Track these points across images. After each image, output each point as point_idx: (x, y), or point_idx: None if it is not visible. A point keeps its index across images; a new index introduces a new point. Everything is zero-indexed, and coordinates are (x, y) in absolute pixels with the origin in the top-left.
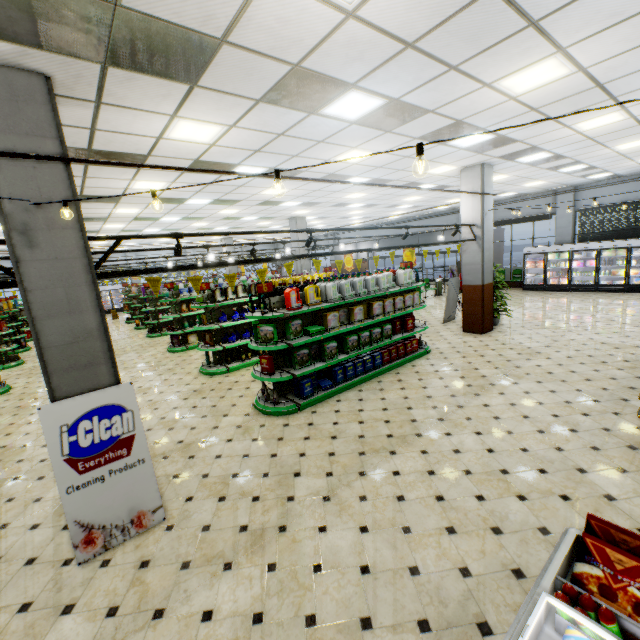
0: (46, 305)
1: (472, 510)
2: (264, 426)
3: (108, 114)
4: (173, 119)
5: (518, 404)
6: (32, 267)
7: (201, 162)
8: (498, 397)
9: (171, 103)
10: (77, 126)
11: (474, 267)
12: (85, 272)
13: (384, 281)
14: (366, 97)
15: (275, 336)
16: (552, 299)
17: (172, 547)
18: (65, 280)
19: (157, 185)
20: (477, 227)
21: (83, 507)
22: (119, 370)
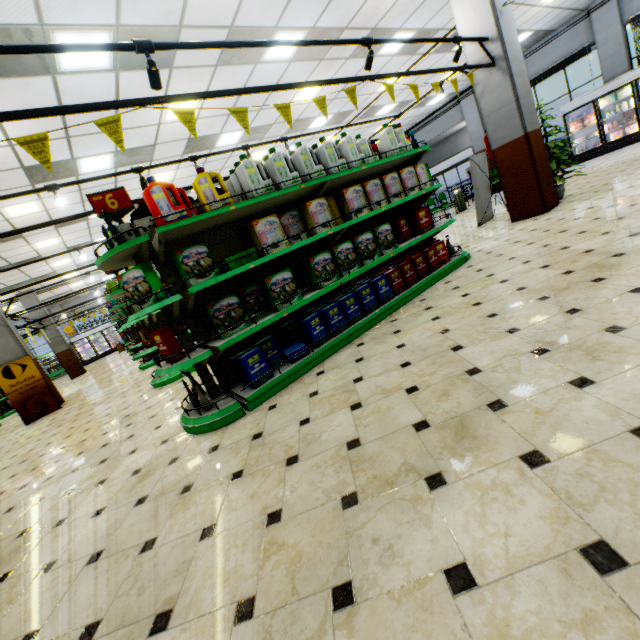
0: None
1: None
2: (175, 461)
3: None
4: None
5: None
6: None
7: None
8: None
9: None
10: None
11: (504, 112)
12: None
13: (353, 148)
14: None
15: (154, 285)
16: (626, 152)
17: None
18: None
19: None
20: (492, 42)
21: None
22: (72, 410)
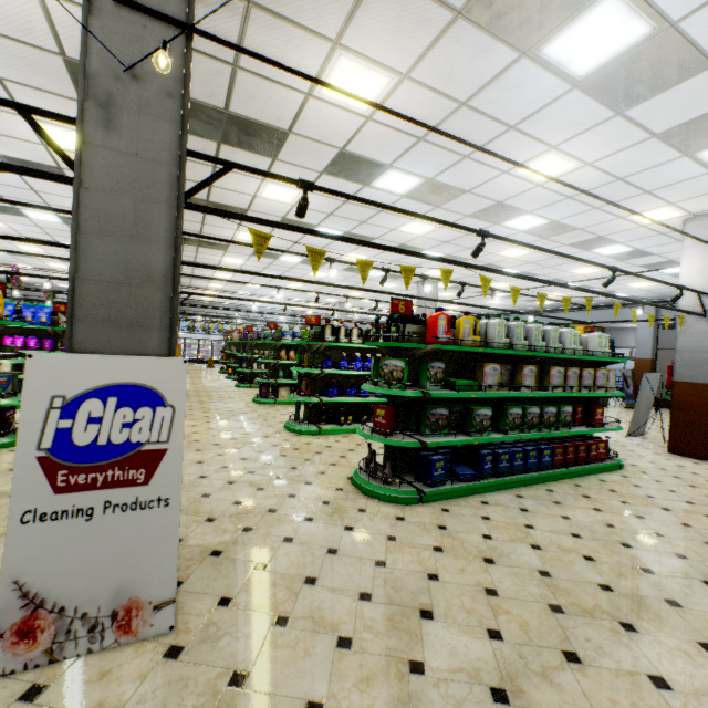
0: (102, 216)
1: None
2: (364, 511)
3: (257, 32)
4: (333, 52)
5: None
6: (100, 156)
7: (346, 155)
8: None
9: (339, 11)
10: (218, 58)
11: (699, 356)
12: (170, 186)
13: (570, 339)
14: (625, 15)
15: (404, 376)
16: None
17: (162, 703)
18: (139, 189)
19: (288, 195)
20: None
21: (39, 558)
22: (195, 408)
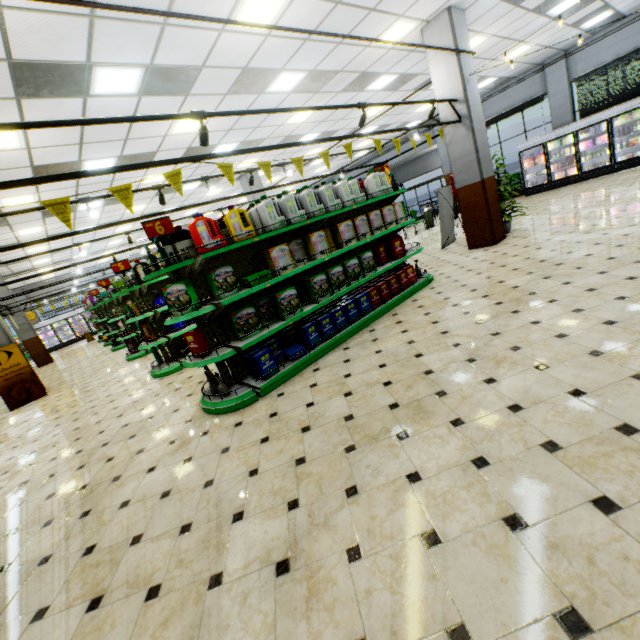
0: None
1: (602, 545)
2: (207, 433)
3: None
4: None
5: (586, 308)
6: None
7: (23, 66)
8: (549, 307)
9: None
10: None
11: (466, 160)
12: None
13: (347, 191)
14: None
15: (192, 297)
16: (564, 193)
17: None
18: None
19: (7, 138)
20: (460, 103)
21: None
22: (63, 397)
